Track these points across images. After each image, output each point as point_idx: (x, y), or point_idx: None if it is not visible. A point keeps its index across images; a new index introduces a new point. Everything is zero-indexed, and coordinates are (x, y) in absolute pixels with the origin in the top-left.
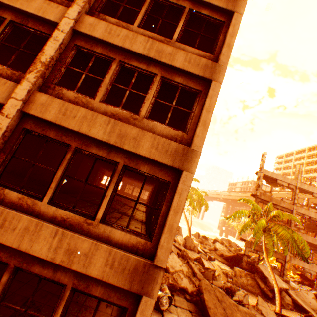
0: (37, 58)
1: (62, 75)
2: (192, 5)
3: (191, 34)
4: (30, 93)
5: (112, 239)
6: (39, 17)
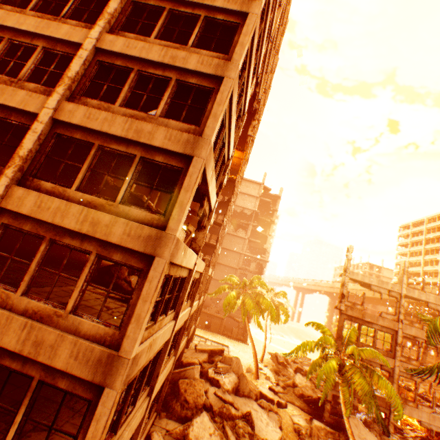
0: None
1: None
2: (146, 151)
3: None
4: None
5: None
6: None
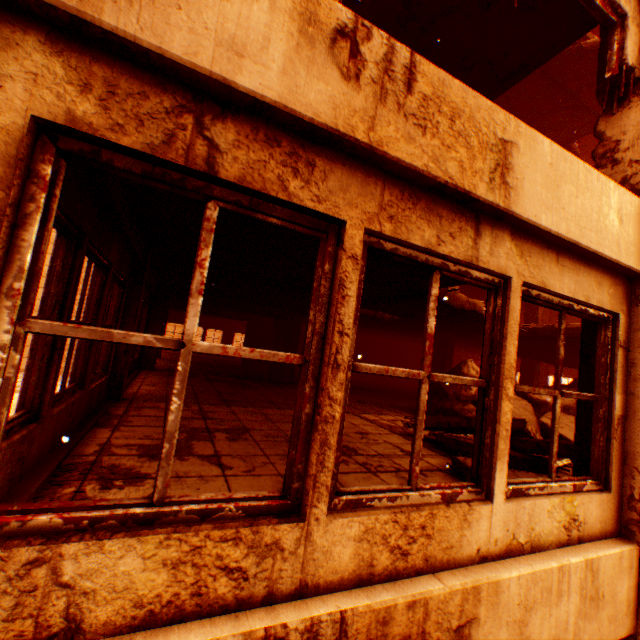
0: None
1: (107, 346)
2: None
3: None
4: None
5: None
6: None
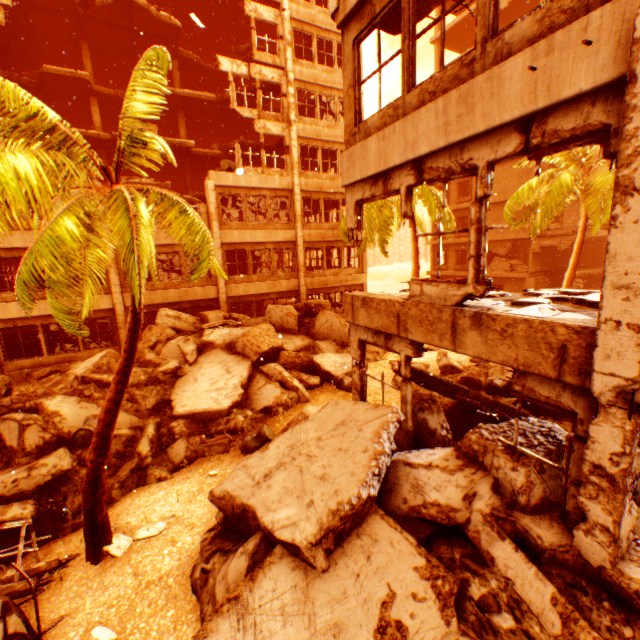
0: None
1: None
2: None
3: None
4: None
5: None
6: None
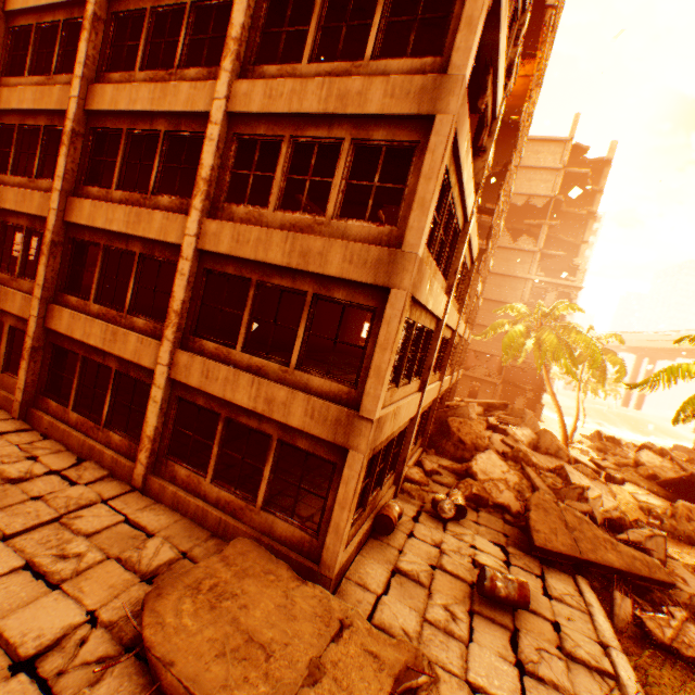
0: (198, 175)
1: (228, 186)
2: None
3: (426, 3)
4: (201, 224)
5: (310, 388)
6: (189, 113)
